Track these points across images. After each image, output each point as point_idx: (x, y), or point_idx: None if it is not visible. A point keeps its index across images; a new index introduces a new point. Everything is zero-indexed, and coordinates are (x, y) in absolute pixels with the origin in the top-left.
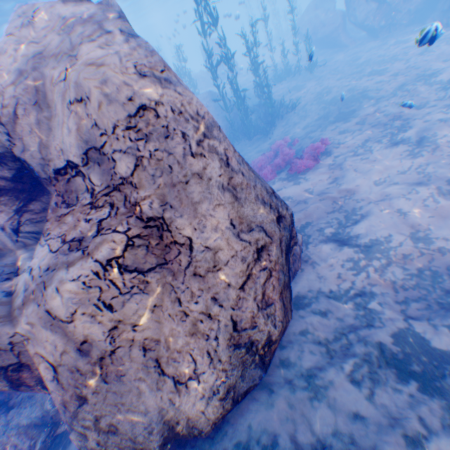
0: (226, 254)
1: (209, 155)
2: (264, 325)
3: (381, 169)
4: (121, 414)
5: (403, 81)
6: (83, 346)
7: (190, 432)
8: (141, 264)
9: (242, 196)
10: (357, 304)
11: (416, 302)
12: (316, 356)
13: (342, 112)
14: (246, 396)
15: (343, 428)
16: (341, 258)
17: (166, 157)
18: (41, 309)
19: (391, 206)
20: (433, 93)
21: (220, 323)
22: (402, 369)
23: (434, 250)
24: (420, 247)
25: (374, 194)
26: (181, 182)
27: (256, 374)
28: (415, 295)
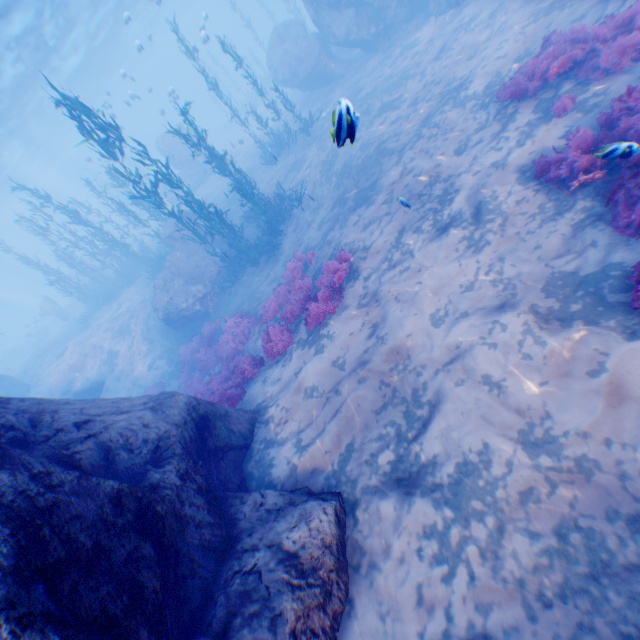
0: None
1: None
2: None
3: (436, 288)
4: None
5: (425, 109)
6: None
7: None
8: None
9: None
10: None
11: None
12: None
13: (360, 185)
14: None
15: None
16: (416, 531)
17: None
18: None
19: (470, 369)
20: (471, 117)
21: None
22: None
23: (573, 469)
24: (544, 465)
25: (437, 347)
26: None
27: None
28: (576, 623)
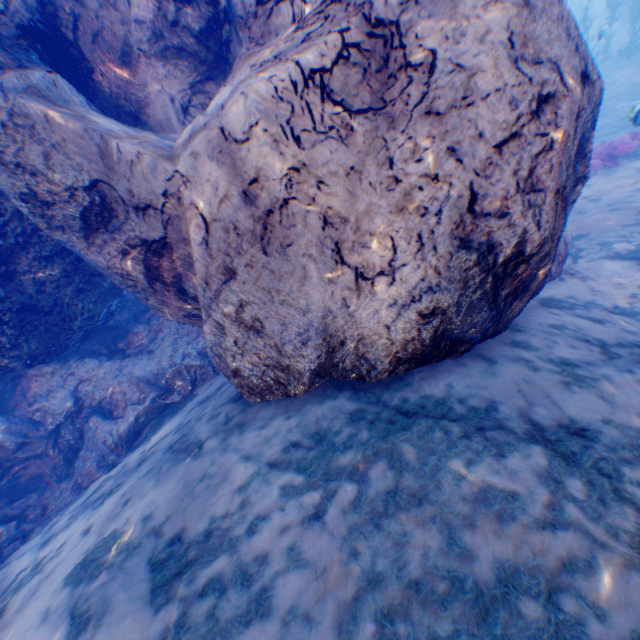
0: (488, 85)
1: None
2: (520, 220)
3: None
4: (273, 307)
5: None
6: (250, 190)
7: (355, 370)
8: (349, 98)
9: (537, 5)
10: None
11: None
12: (580, 352)
13: None
14: (449, 355)
15: (627, 423)
16: None
17: None
18: (213, 131)
19: None
20: None
21: (451, 190)
22: None
23: None
24: None
25: None
26: None
27: (477, 318)
28: None
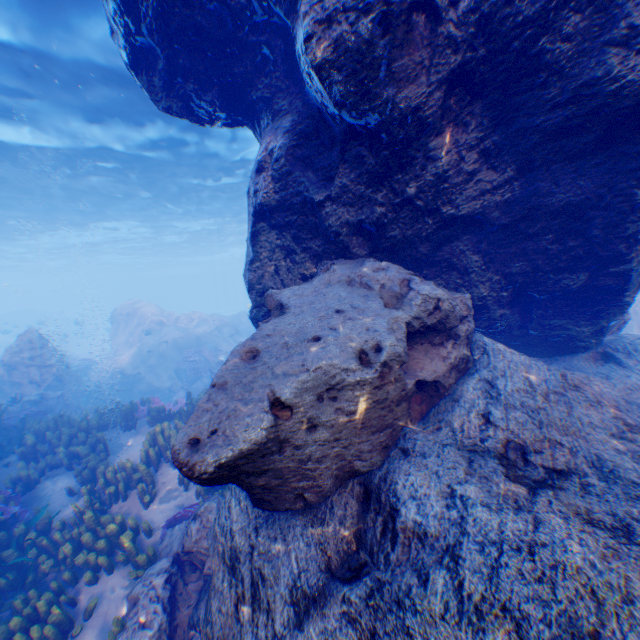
0: None
1: None
2: None
3: None
4: None
5: None
6: None
7: None
8: None
9: None
10: None
11: None
12: None
13: None
14: None
15: None
16: None
17: None
18: None
19: None
20: None
21: None
22: None
23: None
24: None
25: None
26: None
27: None
28: None
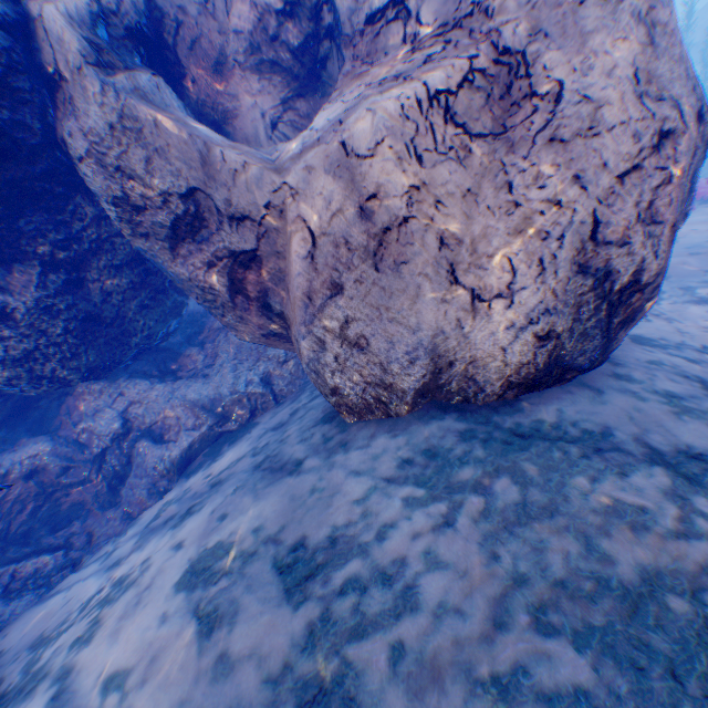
0: (614, 118)
1: None
2: (639, 249)
3: None
4: (381, 324)
5: None
6: (367, 206)
7: (461, 392)
8: (470, 121)
9: (660, 46)
10: None
11: None
12: (682, 386)
13: None
14: (555, 382)
15: None
16: None
17: None
18: (331, 145)
19: None
20: None
21: (574, 216)
22: None
23: None
24: None
25: None
26: (570, 3)
27: (587, 345)
28: None
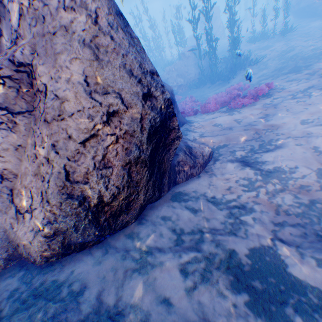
0: (73, 108)
1: (79, 10)
2: (96, 185)
3: (313, 112)
4: None
5: None
6: None
7: (29, 258)
8: (12, 105)
9: (106, 59)
10: (232, 214)
11: (294, 229)
12: (164, 240)
13: (298, 66)
14: (84, 248)
15: (145, 306)
16: (239, 176)
17: (42, 8)
18: None
19: (309, 143)
20: None
21: (54, 168)
22: (241, 280)
23: None
24: None
25: (296, 131)
26: (50, 33)
27: (92, 231)
28: (297, 223)
